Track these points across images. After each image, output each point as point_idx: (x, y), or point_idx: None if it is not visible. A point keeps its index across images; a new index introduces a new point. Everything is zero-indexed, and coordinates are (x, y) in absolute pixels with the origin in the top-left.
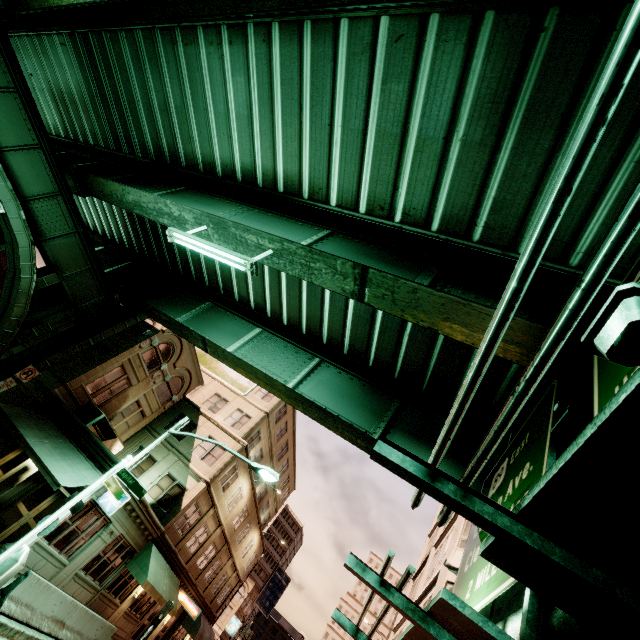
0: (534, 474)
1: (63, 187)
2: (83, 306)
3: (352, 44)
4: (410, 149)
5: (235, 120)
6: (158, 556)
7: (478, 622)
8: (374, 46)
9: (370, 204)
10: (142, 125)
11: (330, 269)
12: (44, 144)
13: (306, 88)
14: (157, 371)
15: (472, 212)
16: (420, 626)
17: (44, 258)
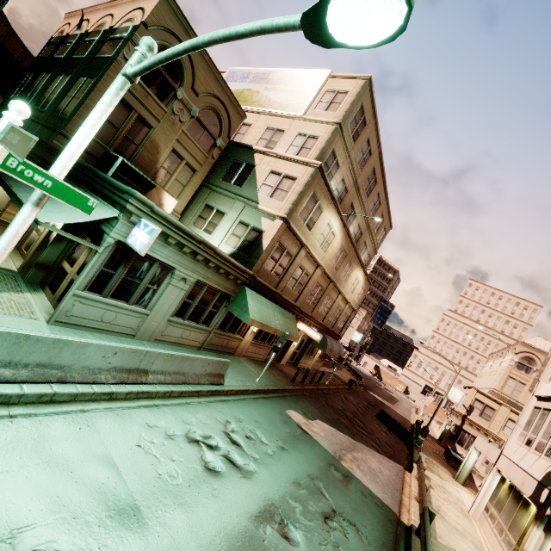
0: None
1: None
2: None
3: None
4: None
5: None
6: (258, 298)
7: None
8: None
9: None
10: None
11: None
12: None
13: None
14: (175, 103)
15: None
16: None
17: None
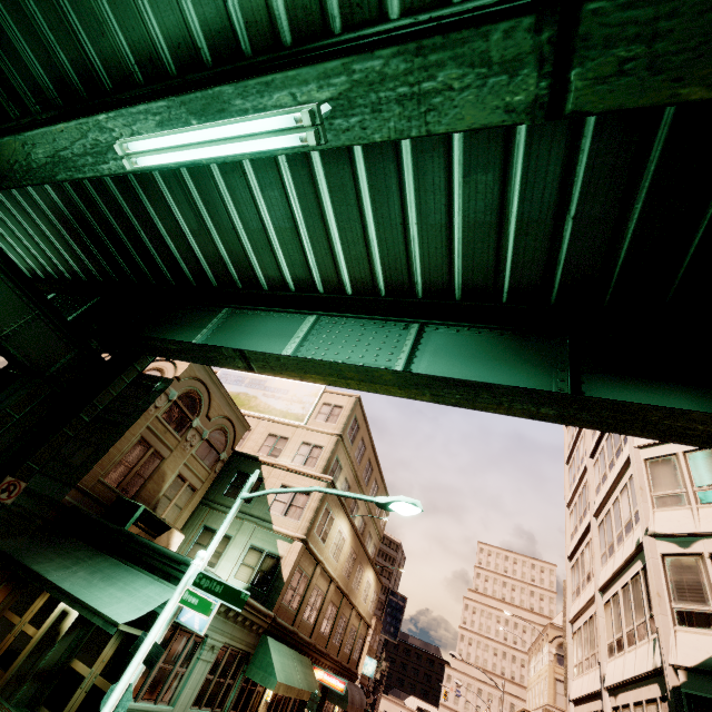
0: None
1: None
2: (52, 372)
3: None
4: None
5: None
6: (278, 647)
7: None
8: None
9: None
10: (17, 45)
11: (472, 72)
12: None
13: None
14: (189, 431)
15: None
16: None
17: None
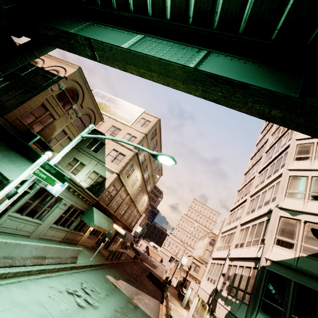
0: None
1: None
2: None
3: None
4: None
5: None
6: (98, 212)
7: None
8: None
9: None
10: None
11: None
12: None
13: None
14: (70, 110)
15: None
16: None
17: None
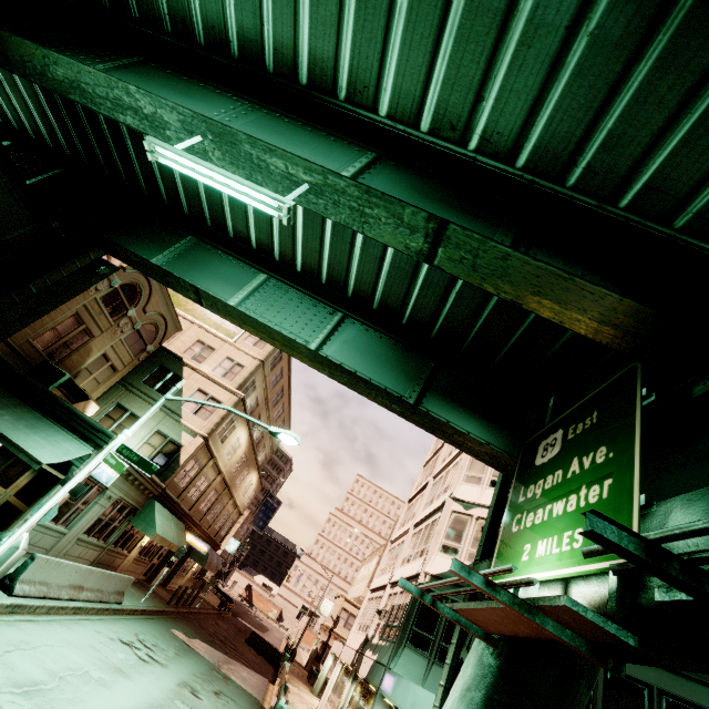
0: (618, 464)
1: None
2: (8, 239)
3: None
4: (513, 39)
5: None
6: (162, 510)
7: (599, 623)
8: None
9: (437, 119)
10: None
11: (393, 219)
12: None
13: None
14: (123, 318)
15: (576, 147)
16: (528, 618)
17: None
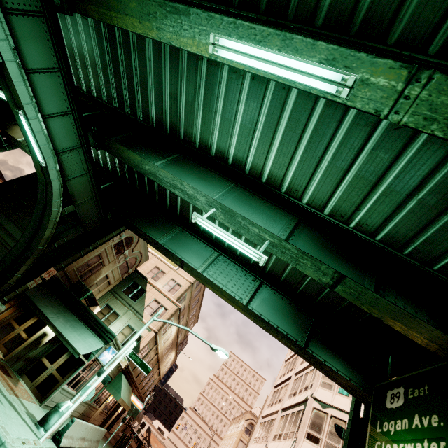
0: None
1: (83, 141)
2: (86, 223)
3: (358, 117)
4: (378, 192)
5: (239, 127)
6: (124, 379)
7: None
8: (376, 125)
9: (334, 211)
10: (150, 101)
11: (314, 267)
12: (74, 110)
13: (309, 130)
14: (121, 255)
15: (409, 239)
16: None
17: (64, 192)
